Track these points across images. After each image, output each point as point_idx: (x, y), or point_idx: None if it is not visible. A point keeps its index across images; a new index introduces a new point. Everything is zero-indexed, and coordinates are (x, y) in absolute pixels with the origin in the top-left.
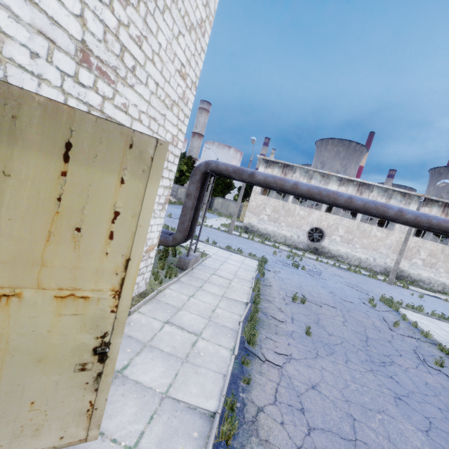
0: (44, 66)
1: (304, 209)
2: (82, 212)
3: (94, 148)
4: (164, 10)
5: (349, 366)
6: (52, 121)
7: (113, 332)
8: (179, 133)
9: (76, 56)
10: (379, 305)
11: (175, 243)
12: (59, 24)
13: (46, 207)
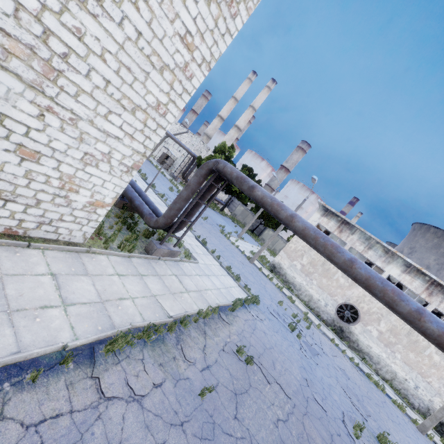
0: None
1: (346, 277)
2: None
3: None
4: None
5: None
6: None
7: None
8: (170, 104)
9: None
10: (369, 442)
11: (155, 226)
12: None
13: None
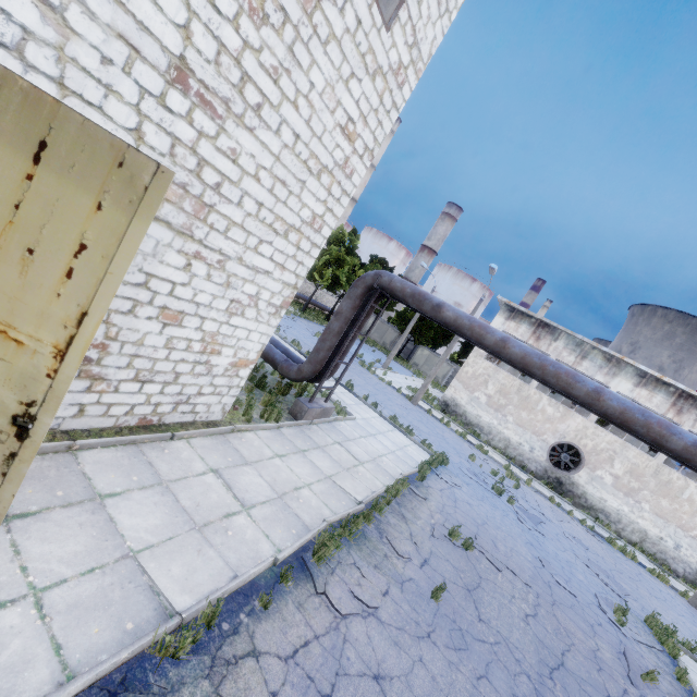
0: (118, 76)
1: (555, 405)
2: (41, 231)
3: (73, 155)
4: (329, 40)
5: (478, 686)
6: (32, 112)
7: (43, 405)
8: (327, 214)
9: (168, 73)
10: (637, 628)
11: (298, 377)
12: (151, 31)
13: (1, 211)
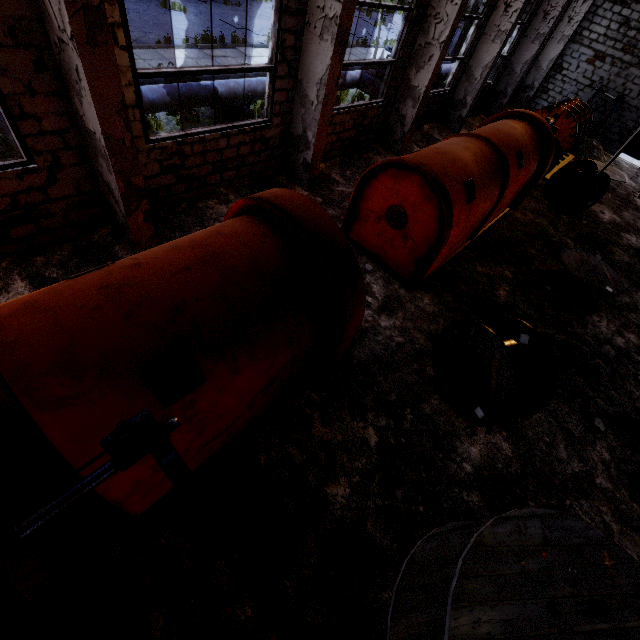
0: None
1: None
2: None
3: None
4: None
5: None
6: None
7: None
8: None
9: None
10: None
11: None
12: None
13: None
